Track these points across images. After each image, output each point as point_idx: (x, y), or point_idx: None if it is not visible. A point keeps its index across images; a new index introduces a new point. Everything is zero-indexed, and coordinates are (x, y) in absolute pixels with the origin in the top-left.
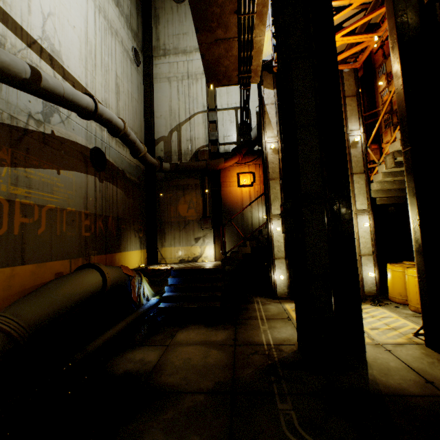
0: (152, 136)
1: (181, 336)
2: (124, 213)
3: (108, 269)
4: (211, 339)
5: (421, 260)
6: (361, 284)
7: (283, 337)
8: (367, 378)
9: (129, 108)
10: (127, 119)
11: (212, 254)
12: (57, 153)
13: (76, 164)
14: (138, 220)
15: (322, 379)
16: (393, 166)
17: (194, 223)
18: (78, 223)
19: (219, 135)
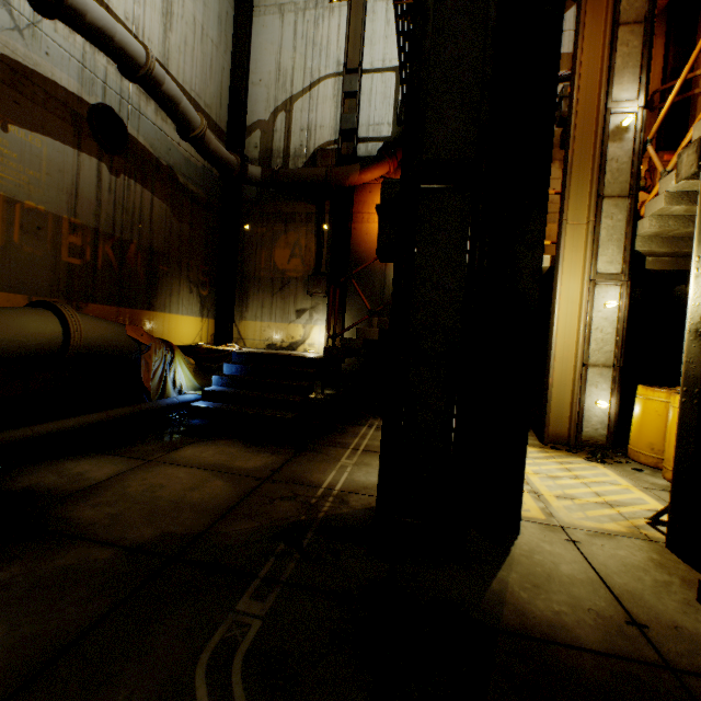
0: (241, 118)
1: (187, 451)
2: (168, 245)
3: (87, 320)
4: (234, 463)
5: (697, 352)
6: (578, 420)
7: (368, 483)
8: (486, 586)
9: (195, 53)
10: (188, 73)
11: (323, 340)
12: (2, 89)
13: (52, 125)
14: (200, 265)
15: (382, 568)
16: (695, 176)
17: (299, 284)
18: (53, 237)
19: (360, 123)
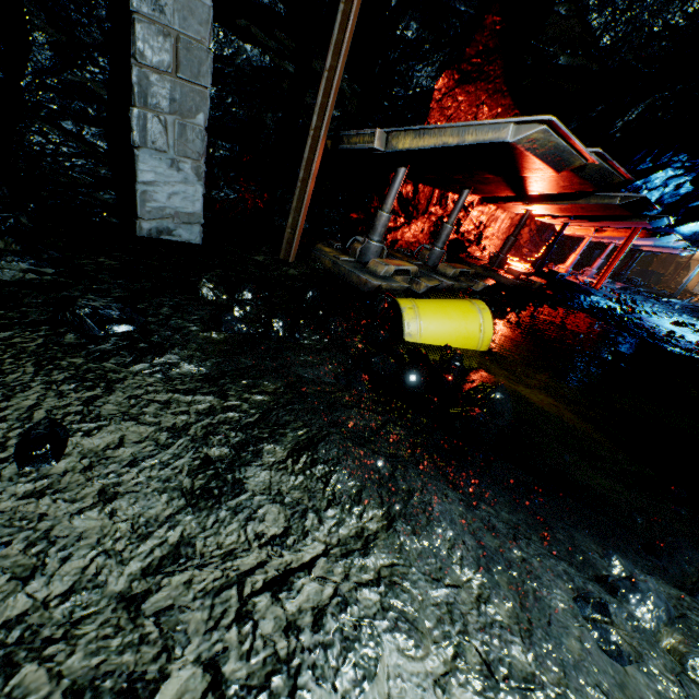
0: None
1: None
2: None
3: None
4: None
5: None
6: None
7: None
8: None
9: None
10: None
11: None
12: None
13: None
14: None
15: None
16: None
17: None
18: None
19: None
